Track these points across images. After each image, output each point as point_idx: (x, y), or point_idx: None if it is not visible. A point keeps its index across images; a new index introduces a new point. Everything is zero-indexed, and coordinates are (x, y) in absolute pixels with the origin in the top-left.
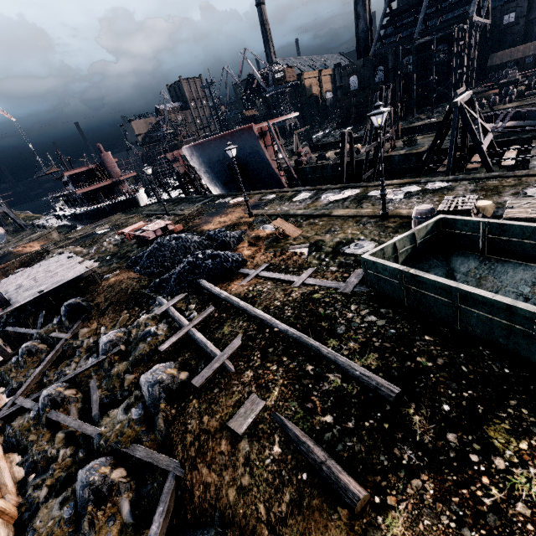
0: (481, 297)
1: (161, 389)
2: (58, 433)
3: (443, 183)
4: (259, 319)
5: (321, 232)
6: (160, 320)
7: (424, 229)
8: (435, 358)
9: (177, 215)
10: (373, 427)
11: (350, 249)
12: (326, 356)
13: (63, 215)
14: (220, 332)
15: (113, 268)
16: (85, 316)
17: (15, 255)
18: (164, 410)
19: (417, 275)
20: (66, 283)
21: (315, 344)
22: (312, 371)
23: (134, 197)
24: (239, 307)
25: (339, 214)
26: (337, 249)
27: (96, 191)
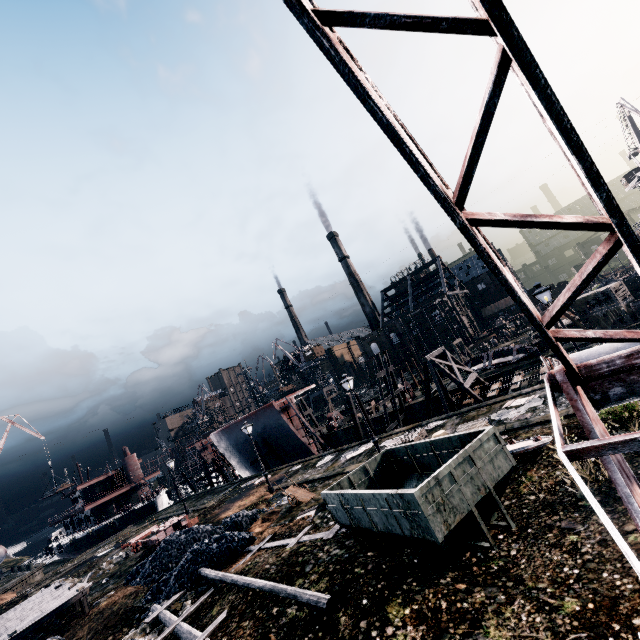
0: (365, 495)
1: None
2: None
3: (438, 422)
4: (246, 585)
5: None
6: (149, 631)
7: (374, 461)
8: (367, 564)
9: (198, 510)
10: (311, 639)
11: None
12: (289, 593)
13: (58, 545)
14: (209, 615)
15: (108, 590)
16: None
17: None
18: None
19: (343, 494)
20: (47, 616)
21: (284, 586)
22: (276, 611)
23: (153, 501)
24: (231, 581)
25: (350, 470)
26: None
27: (109, 502)
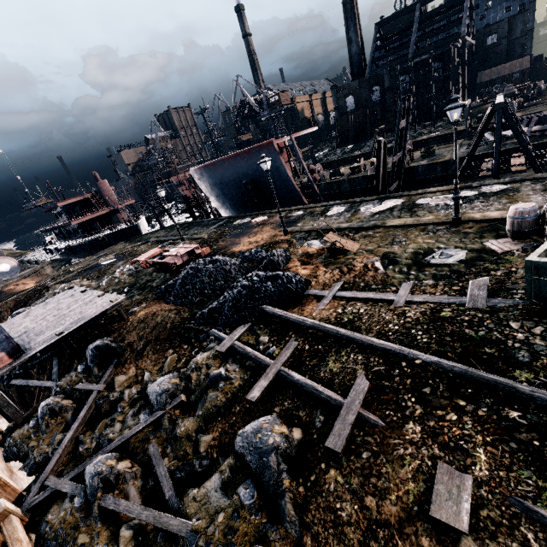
0: None
1: (280, 459)
2: (122, 530)
3: (501, 186)
4: (381, 349)
5: (384, 244)
6: (224, 359)
7: None
8: None
9: (194, 239)
10: None
11: (436, 260)
12: (532, 396)
13: (55, 249)
14: (325, 369)
15: (137, 300)
16: (117, 361)
17: (7, 294)
18: (290, 489)
19: None
20: (89, 321)
21: (500, 379)
22: (523, 419)
23: (136, 224)
24: (340, 336)
25: (396, 224)
26: (419, 260)
27: (93, 221)
